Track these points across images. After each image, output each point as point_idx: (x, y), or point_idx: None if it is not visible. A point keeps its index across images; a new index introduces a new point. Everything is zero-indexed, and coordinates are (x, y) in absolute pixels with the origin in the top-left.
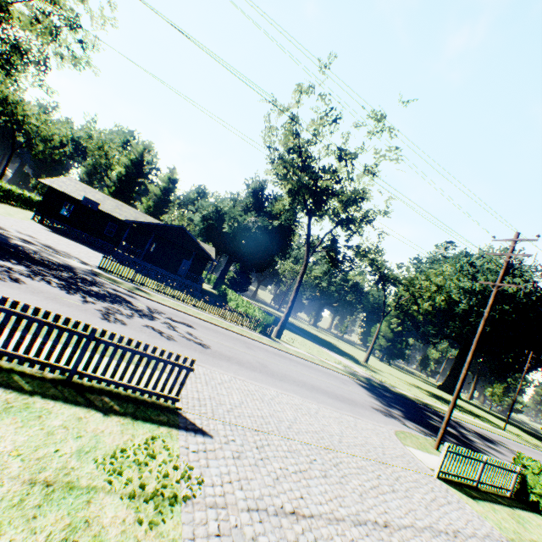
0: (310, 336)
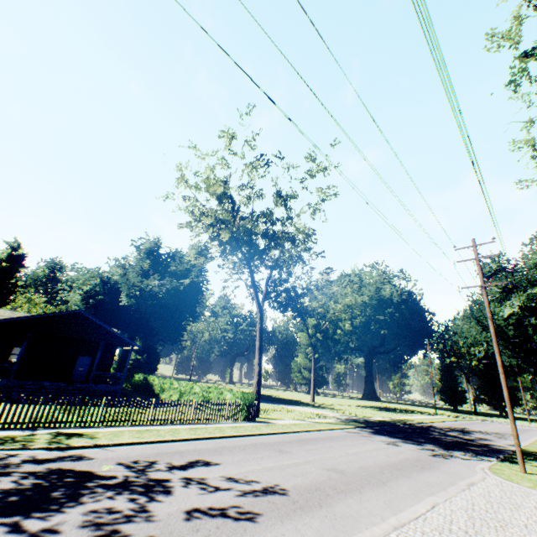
0: None
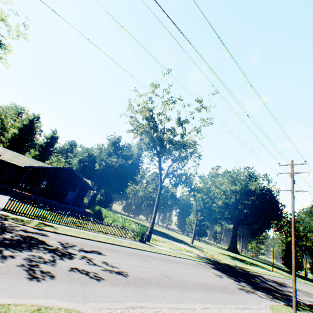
0: (157, 232)
